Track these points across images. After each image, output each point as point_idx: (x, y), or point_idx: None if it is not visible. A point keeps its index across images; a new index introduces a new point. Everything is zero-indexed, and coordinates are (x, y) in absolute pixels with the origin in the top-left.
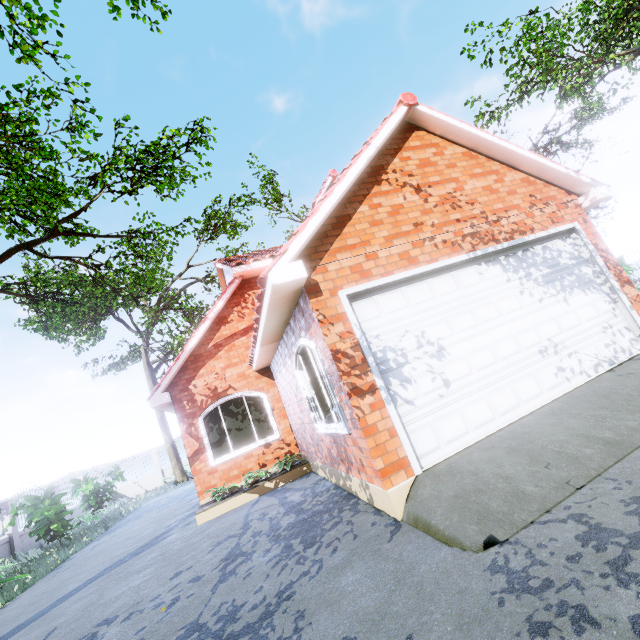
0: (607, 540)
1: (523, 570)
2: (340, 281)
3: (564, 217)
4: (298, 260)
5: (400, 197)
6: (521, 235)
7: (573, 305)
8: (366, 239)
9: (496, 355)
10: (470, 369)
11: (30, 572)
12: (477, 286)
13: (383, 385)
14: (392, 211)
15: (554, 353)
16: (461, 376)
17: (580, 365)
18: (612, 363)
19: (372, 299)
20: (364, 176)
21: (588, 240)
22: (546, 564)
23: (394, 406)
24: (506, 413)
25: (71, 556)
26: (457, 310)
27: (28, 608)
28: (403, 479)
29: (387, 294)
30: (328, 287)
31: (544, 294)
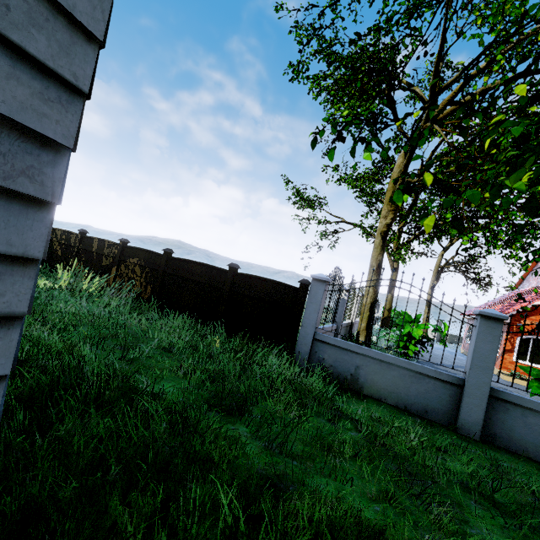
0: None
1: None
2: None
3: None
4: None
5: None
6: None
7: None
8: None
9: None
10: None
11: None
12: None
13: None
14: None
15: None
16: None
17: None
18: None
19: None
20: None
21: None
22: None
23: None
24: None
25: None
26: None
27: (434, 359)
28: None
29: None
30: None
31: None
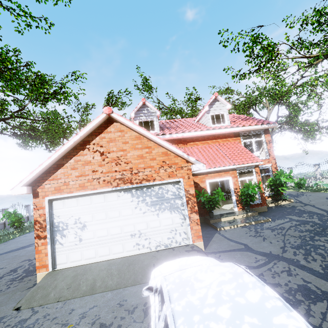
0: (19, 325)
1: (1, 322)
2: (48, 193)
3: (177, 174)
4: (34, 182)
5: (91, 157)
6: (146, 181)
7: (161, 217)
8: (67, 176)
9: (109, 233)
10: (94, 236)
11: (1, 239)
12: (114, 202)
13: (49, 237)
14: (84, 164)
15: (138, 237)
16: (88, 238)
17: (149, 244)
18: (167, 246)
19: (62, 201)
20: (78, 145)
21: (183, 188)
22: (4, 324)
23: (55, 244)
24: (102, 256)
25: (16, 237)
26: (99, 211)
27: None
28: (44, 271)
29: (70, 199)
30: (42, 194)
31: (147, 210)
